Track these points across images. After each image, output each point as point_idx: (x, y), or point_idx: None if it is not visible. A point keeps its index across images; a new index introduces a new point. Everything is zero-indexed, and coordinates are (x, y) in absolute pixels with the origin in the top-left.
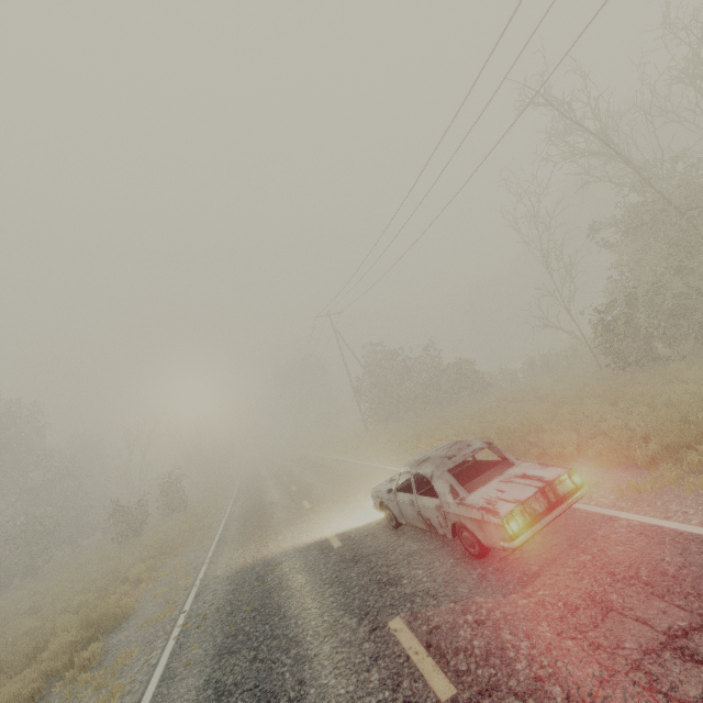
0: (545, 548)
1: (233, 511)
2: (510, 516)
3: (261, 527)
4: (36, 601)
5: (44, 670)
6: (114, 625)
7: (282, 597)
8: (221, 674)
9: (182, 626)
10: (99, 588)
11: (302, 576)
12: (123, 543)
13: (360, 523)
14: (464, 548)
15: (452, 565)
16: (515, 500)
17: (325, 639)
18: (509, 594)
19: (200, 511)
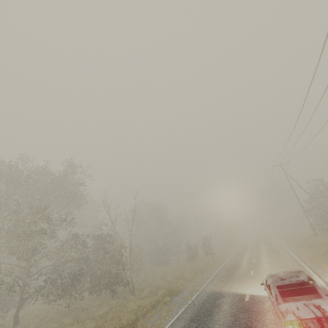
0: None
1: (226, 263)
2: (289, 322)
3: (229, 276)
4: (164, 274)
5: (158, 298)
6: (176, 293)
7: (216, 311)
8: (187, 326)
9: (188, 304)
10: (176, 277)
11: (226, 306)
12: (190, 261)
13: (263, 294)
14: None
15: None
16: (298, 316)
17: None
18: None
19: (215, 258)
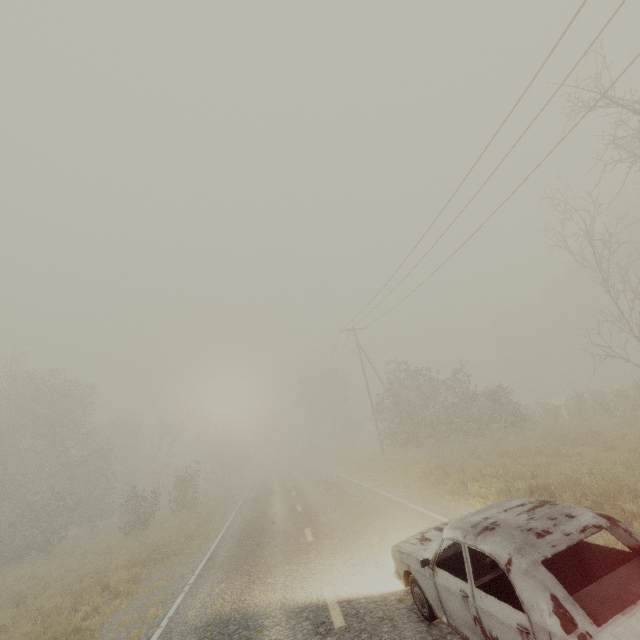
0: None
1: (234, 521)
2: None
3: (254, 555)
4: (30, 586)
5: None
6: None
7: None
8: None
9: None
10: (78, 591)
11: None
12: (129, 533)
13: (373, 589)
14: None
15: None
16: None
17: None
18: None
19: (204, 514)
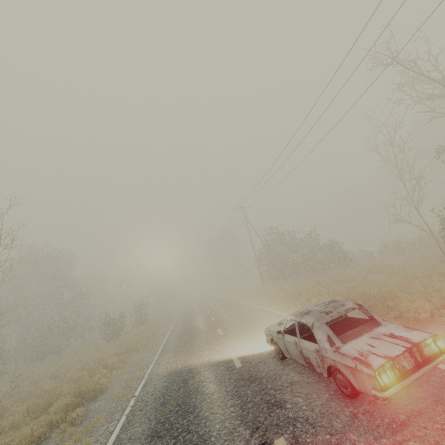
0: (410, 399)
1: (174, 329)
2: (381, 370)
3: (190, 343)
4: (57, 370)
5: (50, 419)
6: (94, 396)
7: (198, 399)
8: None
9: (132, 407)
10: (90, 368)
11: (212, 385)
12: (109, 340)
13: (256, 351)
14: (336, 386)
15: (326, 399)
16: (385, 356)
17: (225, 443)
18: (380, 438)
19: (154, 326)
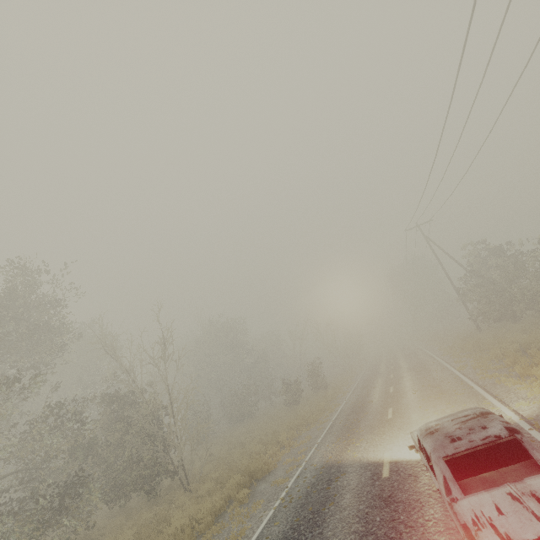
0: None
1: (348, 400)
2: None
3: (353, 426)
4: (247, 437)
5: (229, 493)
6: (263, 475)
7: (330, 510)
8: None
9: (281, 500)
10: (266, 442)
11: (349, 496)
12: (290, 407)
13: (413, 456)
14: None
15: None
16: (506, 536)
17: None
18: None
19: (330, 394)
